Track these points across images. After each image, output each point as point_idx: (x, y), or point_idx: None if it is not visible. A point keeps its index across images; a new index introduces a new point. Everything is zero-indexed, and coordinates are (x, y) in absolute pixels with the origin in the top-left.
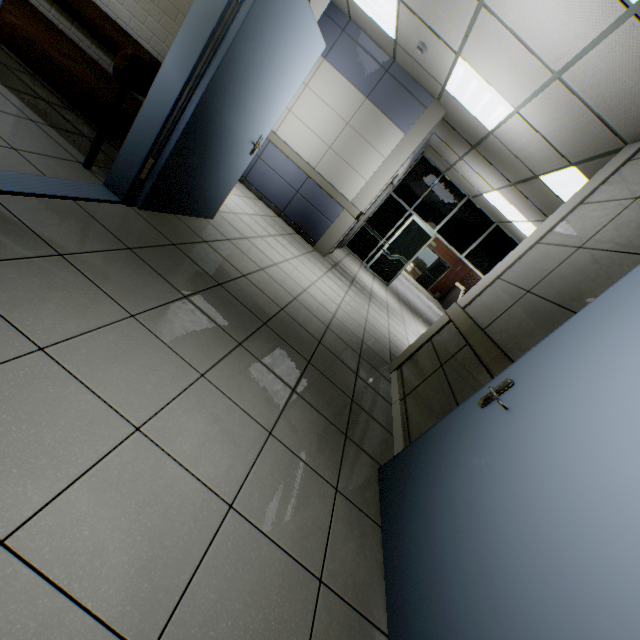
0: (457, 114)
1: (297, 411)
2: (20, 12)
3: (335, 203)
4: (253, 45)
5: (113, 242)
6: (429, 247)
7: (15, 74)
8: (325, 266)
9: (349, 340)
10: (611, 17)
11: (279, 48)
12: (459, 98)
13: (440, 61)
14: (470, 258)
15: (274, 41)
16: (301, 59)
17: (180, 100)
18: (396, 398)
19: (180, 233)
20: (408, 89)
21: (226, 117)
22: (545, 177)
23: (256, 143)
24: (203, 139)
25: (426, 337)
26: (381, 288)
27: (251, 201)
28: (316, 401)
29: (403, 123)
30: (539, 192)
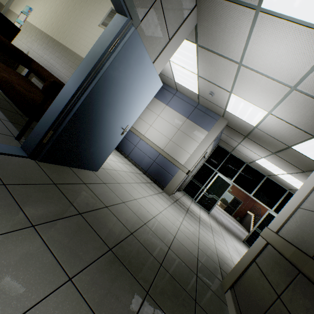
0: (234, 121)
1: None
2: (17, 78)
3: (174, 166)
4: (119, 74)
5: None
6: (228, 191)
7: (11, 105)
8: (170, 201)
9: (187, 259)
10: None
11: (136, 79)
12: (234, 113)
13: (221, 98)
14: (256, 196)
15: (132, 75)
16: (149, 88)
17: (73, 99)
18: None
19: (66, 177)
20: (207, 113)
21: (104, 111)
22: (295, 146)
23: (124, 129)
24: (88, 122)
25: (249, 257)
26: (205, 214)
27: (129, 166)
28: None
29: (206, 127)
30: (293, 155)
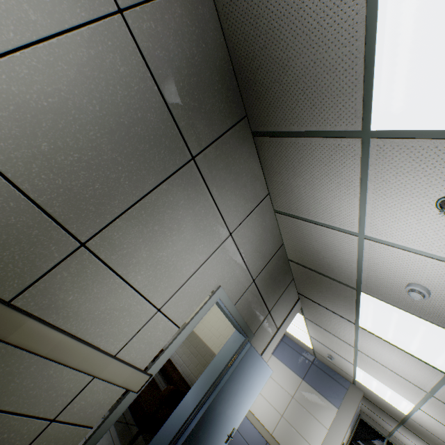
0: (372, 395)
1: None
2: None
3: None
4: (234, 382)
5: None
6: None
7: None
8: None
9: None
10: (438, 374)
11: (247, 379)
12: (368, 386)
13: (344, 364)
14: None
15: (245, 377)
16: (259, 380)
17: (190, 415)
18: None
19: None
20: (329, 374)
21: (214, 421)
22: None
23: (230, 433)
24: (197, 438)
25: None
26: None
27: None
28: None
29: (333, 399)
30: None
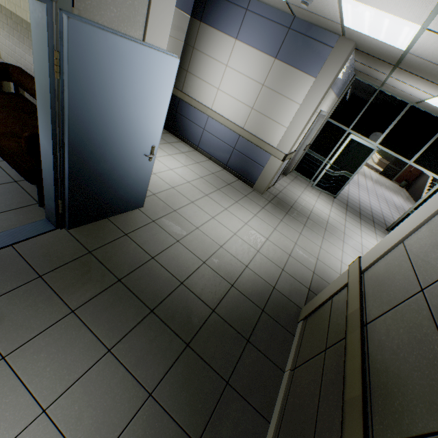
0: (366, 43)
1: (142, 425)
2: (5, 115)
3: (263, 151)
4: (93, 100)
5: (27, 275)
6: None
7: None
8: (259, 205)
9: (255, 293)
10: None
11: (124, 87)
12: (360, 30)
13: (327, 5)
14: (420, 162)
15: (114, 86)
16: (156, 81)
17: (58, 159)
18: (289, 365)
19: (103, 236)
20: (312, 36)
21: (105, 152)
22: None
23: (150, 152)
24: (93, 173)
25: (328, 293)
26: (325, 203)
27: (199, 165)
28: (175, 401)
29: (312, 69)
30: None
